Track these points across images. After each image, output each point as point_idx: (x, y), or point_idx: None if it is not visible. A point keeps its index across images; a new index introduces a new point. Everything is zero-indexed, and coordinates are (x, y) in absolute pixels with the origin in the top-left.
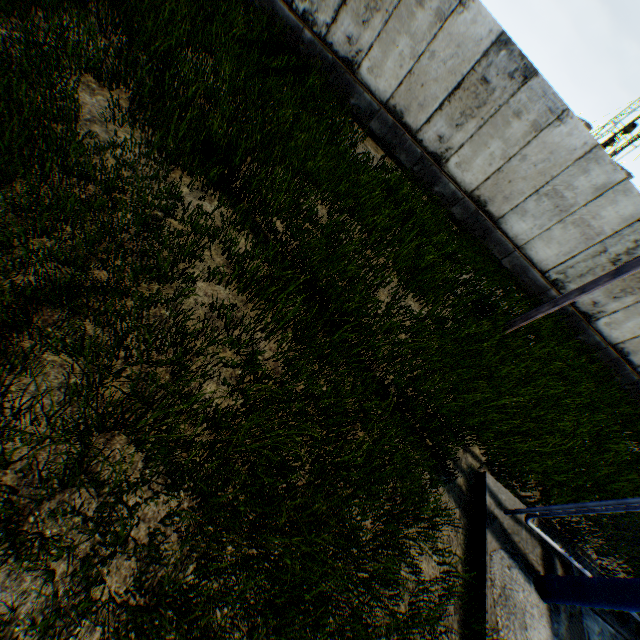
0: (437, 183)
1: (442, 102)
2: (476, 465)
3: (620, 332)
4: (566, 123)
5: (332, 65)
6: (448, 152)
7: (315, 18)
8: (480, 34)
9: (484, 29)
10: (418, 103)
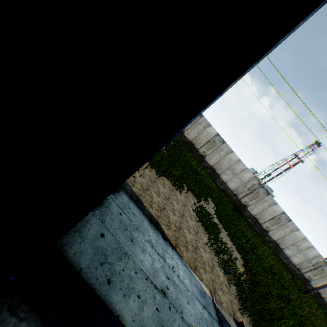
0: (265, 236)
1: (268, 219)
2: None
3: (317, 286)
4: (298, 231)
5: (240, 205)
6: (269, 230)
7: (237, 195)
8: (278, 210)
9: (279, 209)
10: (262, 218)
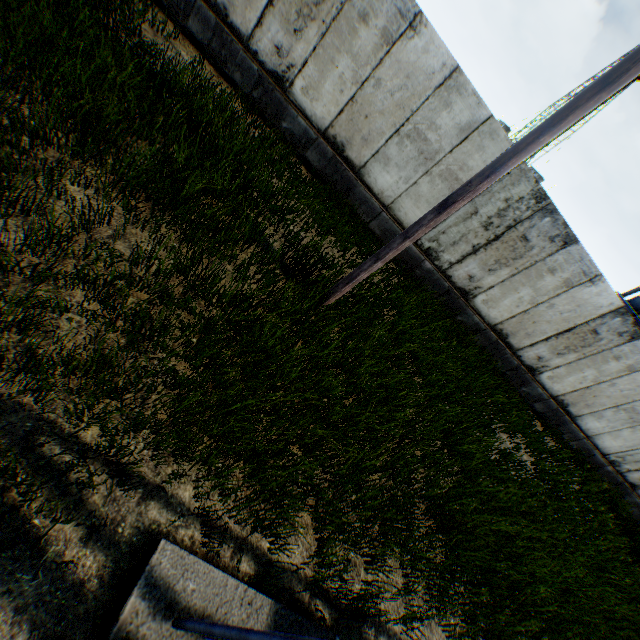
0: (284, 117)
1: None
2: (169, 521)
3: (499, 311)
4: (421, 34)
5: None
6: (291, 72)
7: None
8: None
9: None
10: None
